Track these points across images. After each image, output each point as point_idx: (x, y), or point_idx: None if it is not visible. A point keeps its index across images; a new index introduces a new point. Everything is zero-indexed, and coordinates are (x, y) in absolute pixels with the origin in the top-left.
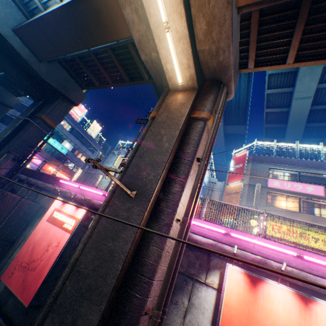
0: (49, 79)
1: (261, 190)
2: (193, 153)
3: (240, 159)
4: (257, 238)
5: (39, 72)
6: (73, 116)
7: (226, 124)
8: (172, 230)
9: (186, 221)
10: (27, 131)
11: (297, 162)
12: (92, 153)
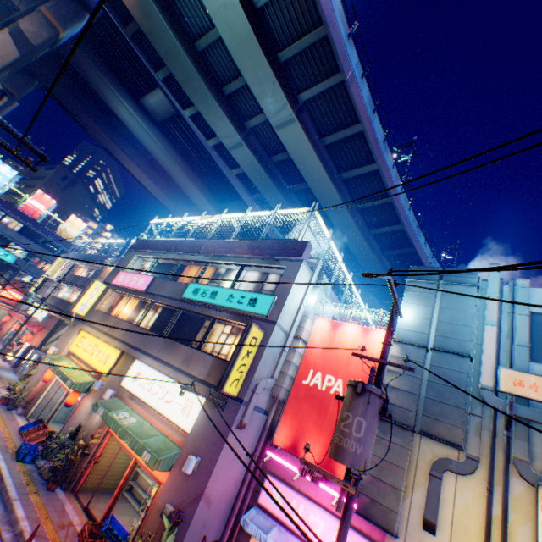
0: None
1: (107, 289)
2: None
3: None
4: None
5: None
6: (30, 211)
7: (222, 202)
8: None
9: None
10: None
11: (162, 245)
12: None
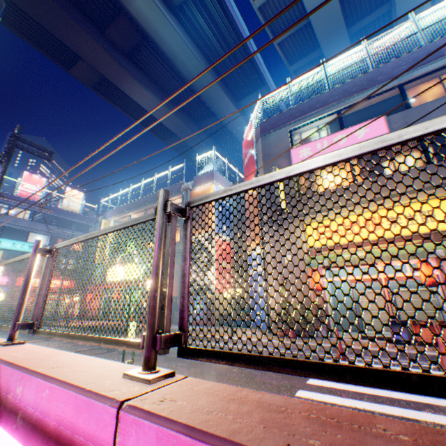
0: None
1: None
2: None
3: (249, 141)
4: None
5: None
6: (27, 196)
7: (238, 99)
8: None
9: None
10: None
11: (331, 96)
12: (87, 232)
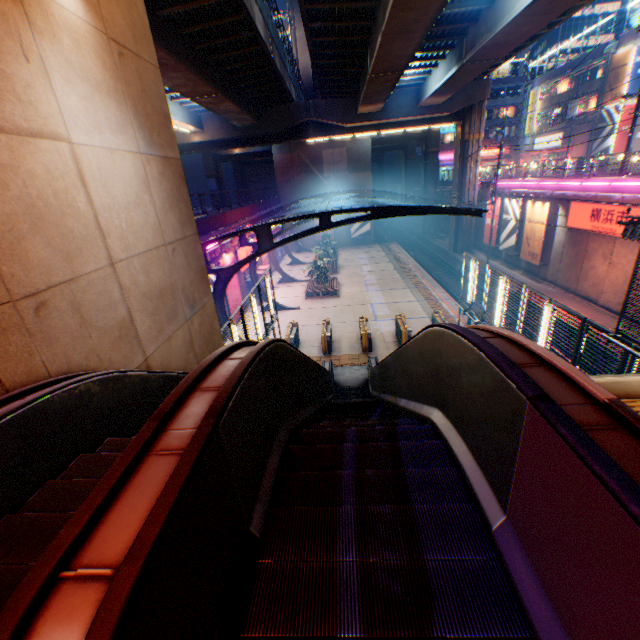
0: (417, 131)
1: None
2: (465, 163)
3: None
4: (503, 181)
5: (412, 134)
6: None
7: None
8: (466, 195)
9: (468, 191)
10: (428, 166)
11: None
12: (515, 96)
